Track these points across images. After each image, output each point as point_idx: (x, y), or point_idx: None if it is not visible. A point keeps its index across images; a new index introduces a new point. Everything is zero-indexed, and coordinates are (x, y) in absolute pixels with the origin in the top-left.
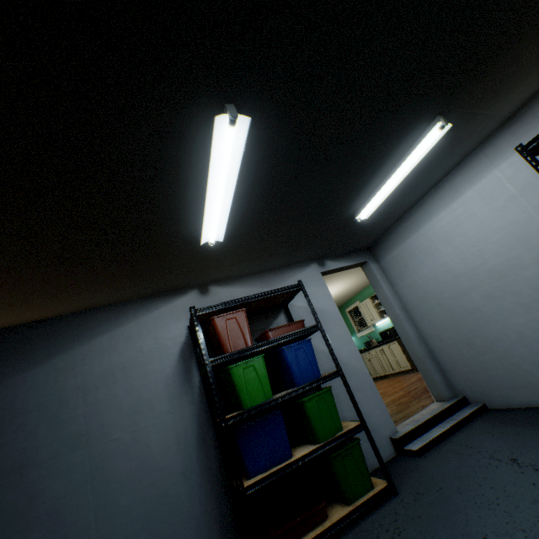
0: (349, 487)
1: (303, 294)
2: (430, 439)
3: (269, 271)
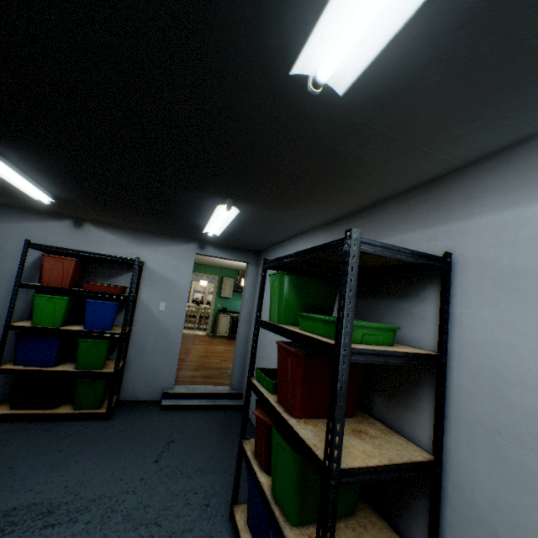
0: (81, 401)
1: (133, 269)
2: (180, 404)
3: (149, 233)
